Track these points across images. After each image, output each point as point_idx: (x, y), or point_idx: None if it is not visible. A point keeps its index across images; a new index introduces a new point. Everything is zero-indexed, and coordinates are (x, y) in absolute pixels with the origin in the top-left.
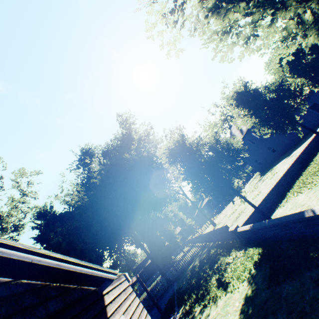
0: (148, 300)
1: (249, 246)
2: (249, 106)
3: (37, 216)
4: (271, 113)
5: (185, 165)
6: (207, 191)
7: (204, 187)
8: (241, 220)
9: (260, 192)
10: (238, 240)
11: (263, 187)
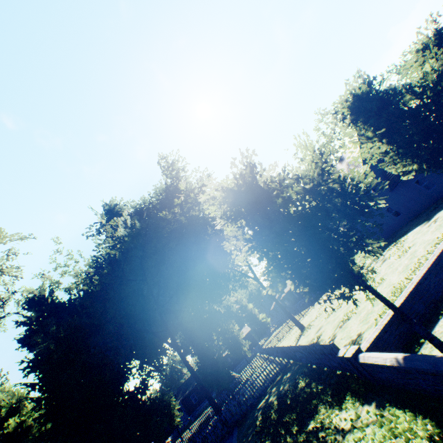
0: None
1: (389, 400)
2: (378, 121)
3: (28, 304)
4: (420, 133)
5: (255, 221)
6: (298, 275)
7: (293, 268)
8: (354, 329)
9: (383, 279)
10: (355, 374)
11: (387, 271)
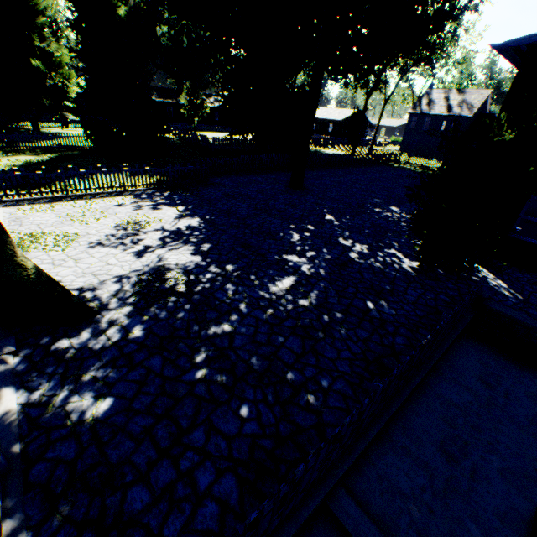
0: (364, 158)
1: None
2: None
3: None
4: None
5: None
6: None
7: None
8: None
9: None
10: None
11: None
